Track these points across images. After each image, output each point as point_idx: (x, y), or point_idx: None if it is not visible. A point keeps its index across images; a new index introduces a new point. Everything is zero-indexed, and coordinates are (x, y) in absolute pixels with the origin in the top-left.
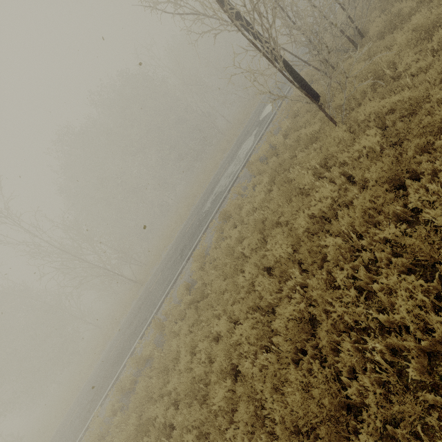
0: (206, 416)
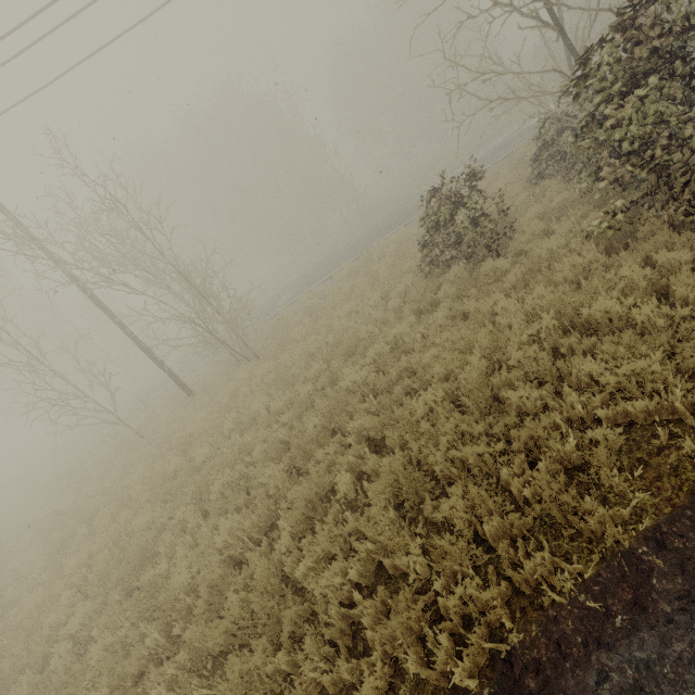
0: None
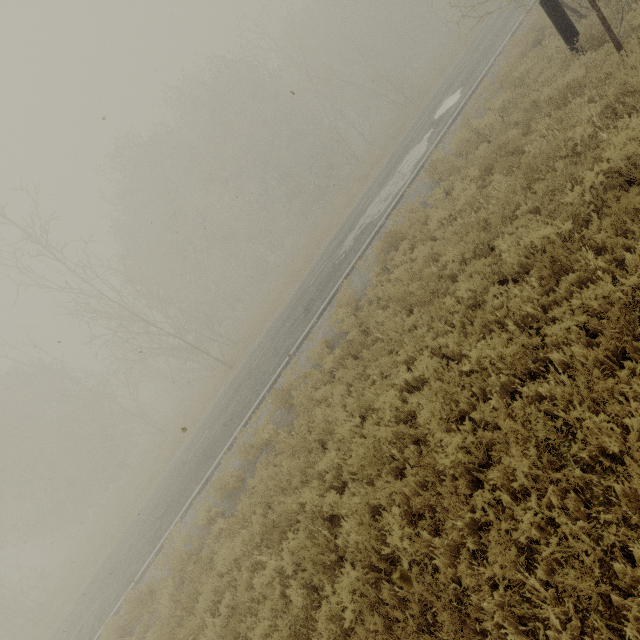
0: (413, 490)
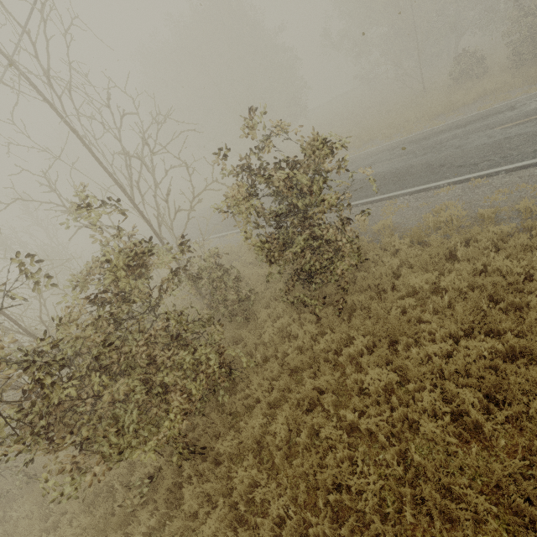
0: None
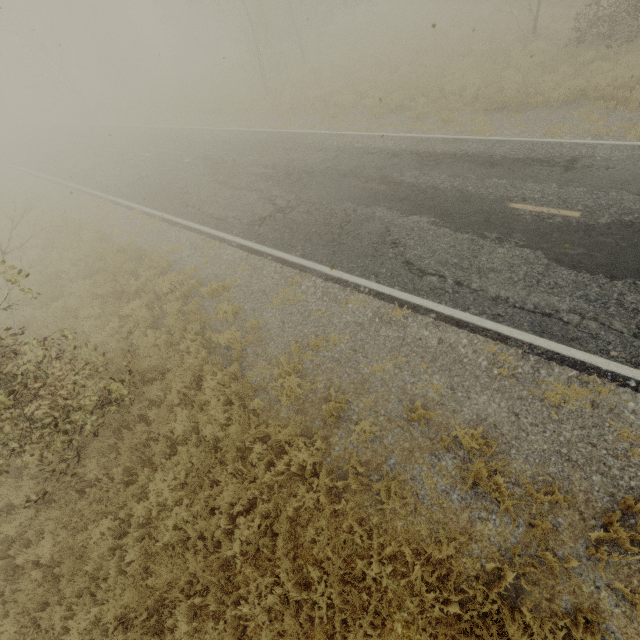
0: None
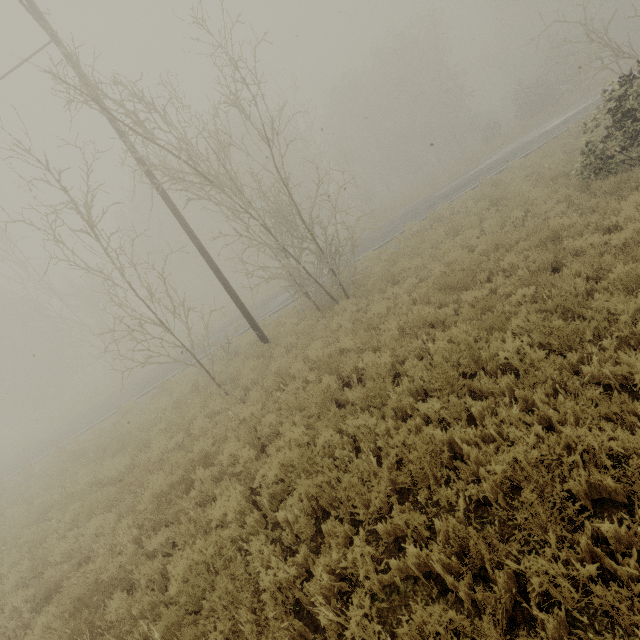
0: None
